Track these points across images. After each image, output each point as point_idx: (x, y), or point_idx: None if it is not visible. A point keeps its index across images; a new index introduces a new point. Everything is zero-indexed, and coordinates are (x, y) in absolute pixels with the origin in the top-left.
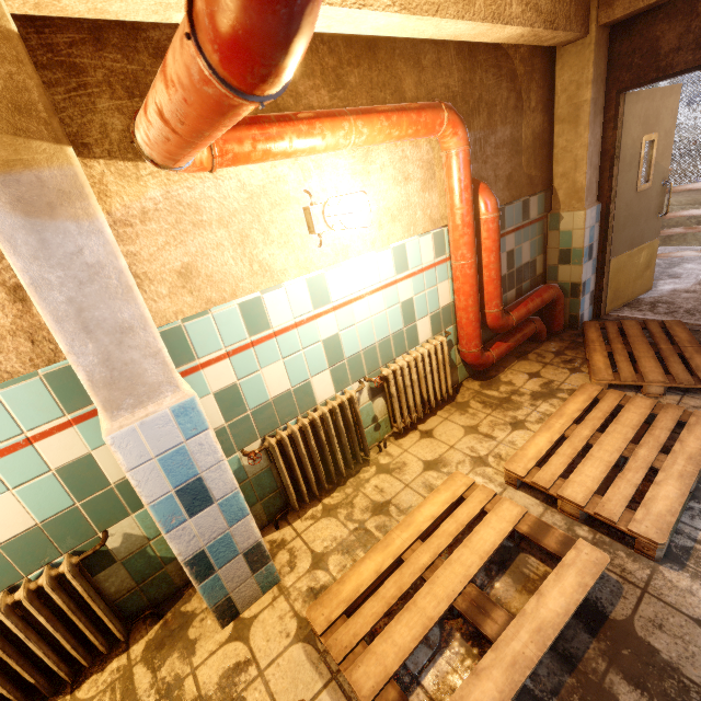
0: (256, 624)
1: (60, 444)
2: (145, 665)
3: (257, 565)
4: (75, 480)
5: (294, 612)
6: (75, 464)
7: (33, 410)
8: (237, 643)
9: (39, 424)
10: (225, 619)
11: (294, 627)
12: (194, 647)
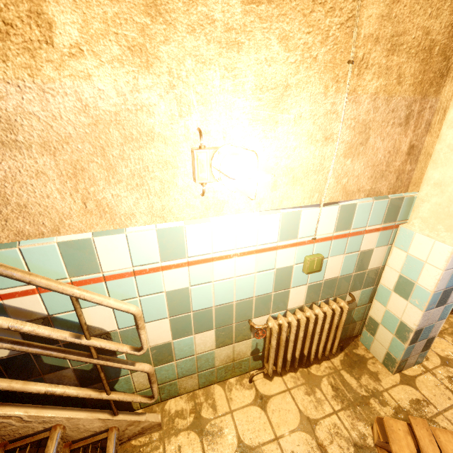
0: (418, 382)
1: (370, 238)
2: (347, 373)
3: (424, 348)
4: (360, 260)
5: (445, 386)
6: (366, 252)
7: (375, 216)
8: (409, 387)
9: (372, 224)
10: (397, 370)
11: (451, 395)
12: (377, 377)
